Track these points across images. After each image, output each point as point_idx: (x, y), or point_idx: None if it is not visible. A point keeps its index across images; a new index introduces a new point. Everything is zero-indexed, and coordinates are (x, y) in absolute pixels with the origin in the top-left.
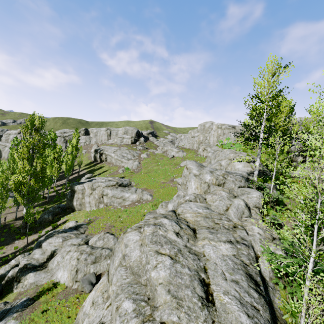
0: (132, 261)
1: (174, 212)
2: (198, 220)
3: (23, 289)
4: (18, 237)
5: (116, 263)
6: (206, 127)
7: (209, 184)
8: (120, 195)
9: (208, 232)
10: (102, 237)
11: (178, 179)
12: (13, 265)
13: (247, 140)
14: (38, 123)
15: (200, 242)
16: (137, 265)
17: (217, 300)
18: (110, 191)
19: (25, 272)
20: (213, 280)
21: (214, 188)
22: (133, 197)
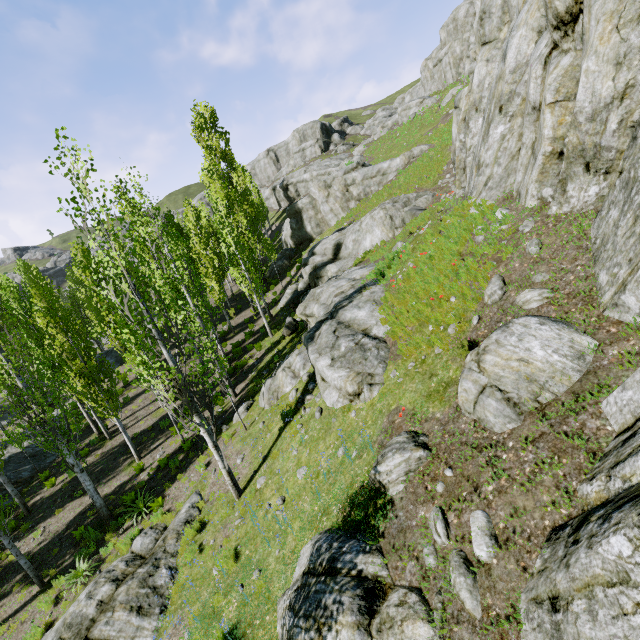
0: None
1: None
2: None
3: None
4: (265, 291)
5: (499, 3)
6: (461, 18)
7: None
8: (374, 170)
9: None
10: None
11: (471, 65)
12: (291, 292)
13: None
14: (209, 115)
15: None
16: None
17: None
18: (355, 173)
19: (321, 268)
20: None
21: None
22: (396, 164)
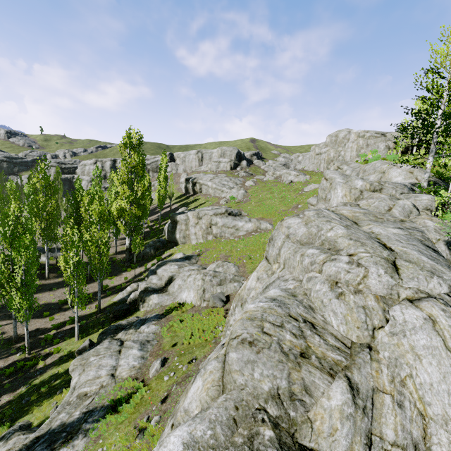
0: (299, 236)
1: (327, 209)
2: (357, 215)
3: (149, 309)
4: (124, 269)
5: (279, 244)
6: (340, 137)
7: (361, 190)
8: (232, 224)
9: (372, 222)
10: (221, 265)
11: (310, 198)
12: (130, 291)
13: (405, 154)
14: (136, 140)
15: (365, 227)
16: (306, 237)
17: (397, 249)
18: (219, 219)
19: (148, 293)
20: (389, 242)
21: (369, 193)
22: (248, 227)
